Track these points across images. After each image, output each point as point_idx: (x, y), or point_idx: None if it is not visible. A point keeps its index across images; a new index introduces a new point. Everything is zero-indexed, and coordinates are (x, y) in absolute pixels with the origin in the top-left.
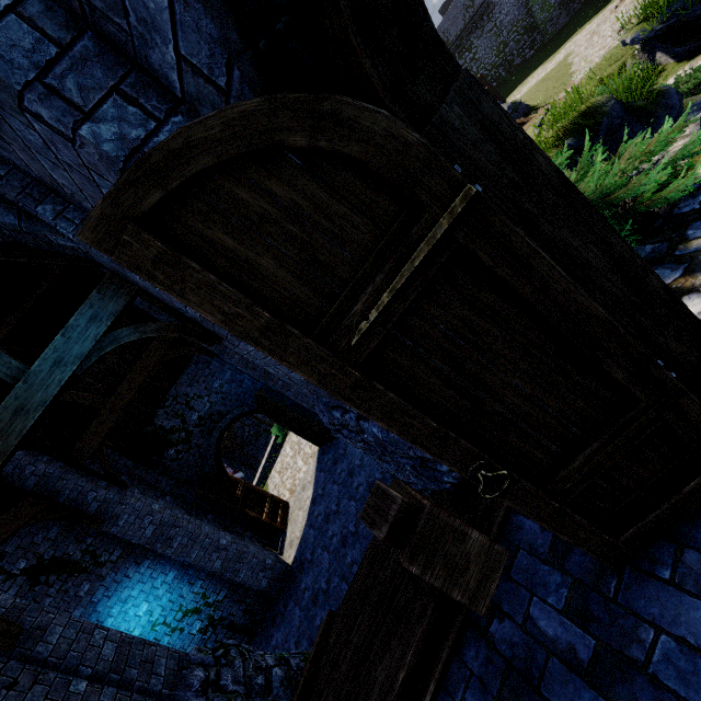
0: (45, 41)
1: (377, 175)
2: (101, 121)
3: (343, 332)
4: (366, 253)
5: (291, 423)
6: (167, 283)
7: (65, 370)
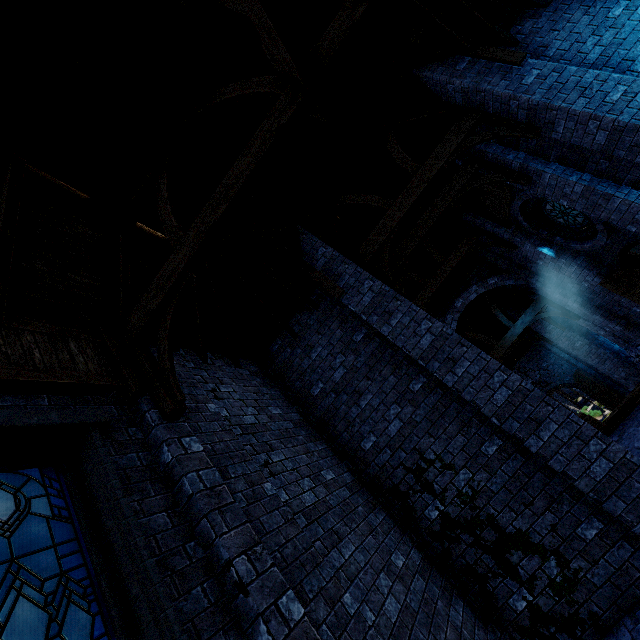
0: (586, 263)
1: (639, 275)
2: (593, 271)
3: (634, 293)
4: (638, 283)
5: (602, 397)
6: (608, 288)
7: (524, 325)
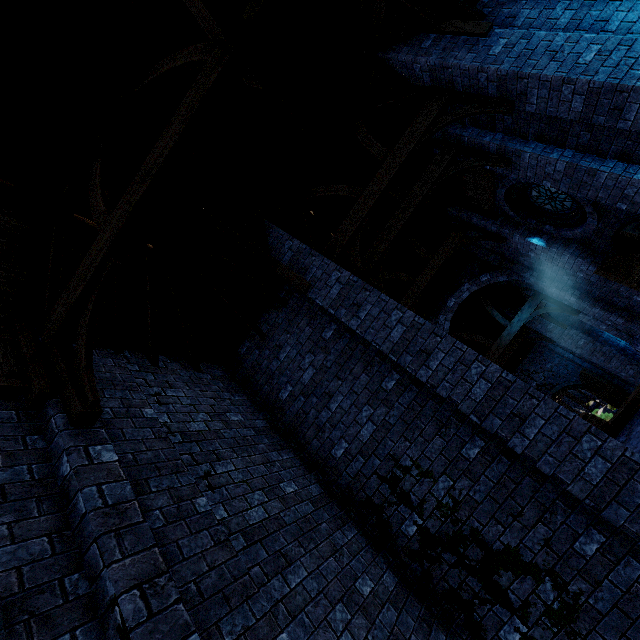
0: (579, 251)
1: (636, 260)
2: (587, 259)
3: (632, 279)
4: (635, 269)
5: (611, 397)
6: (604, 276)
7: (521, 322)
